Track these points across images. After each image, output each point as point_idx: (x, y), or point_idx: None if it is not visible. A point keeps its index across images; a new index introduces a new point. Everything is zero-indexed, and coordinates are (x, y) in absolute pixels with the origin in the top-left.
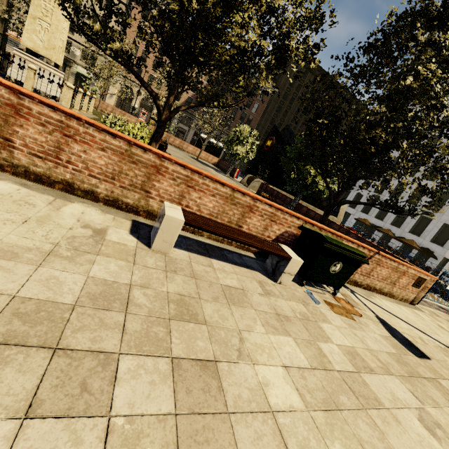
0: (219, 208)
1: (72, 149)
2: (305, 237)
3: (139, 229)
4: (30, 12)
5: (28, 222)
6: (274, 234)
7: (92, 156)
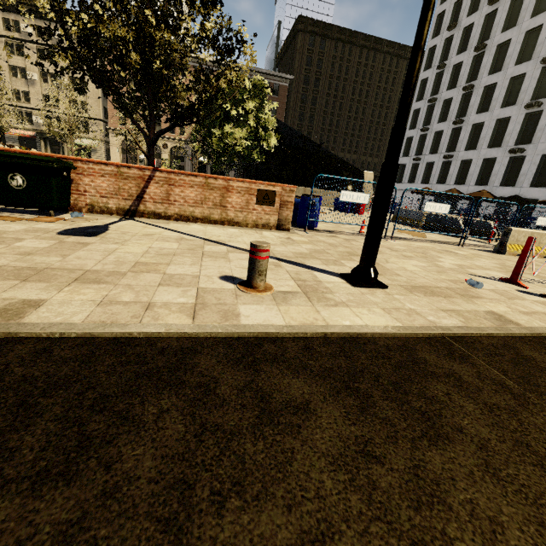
0: None
1: None
2: None
3: None
4: None
5: None
6: None
7: None
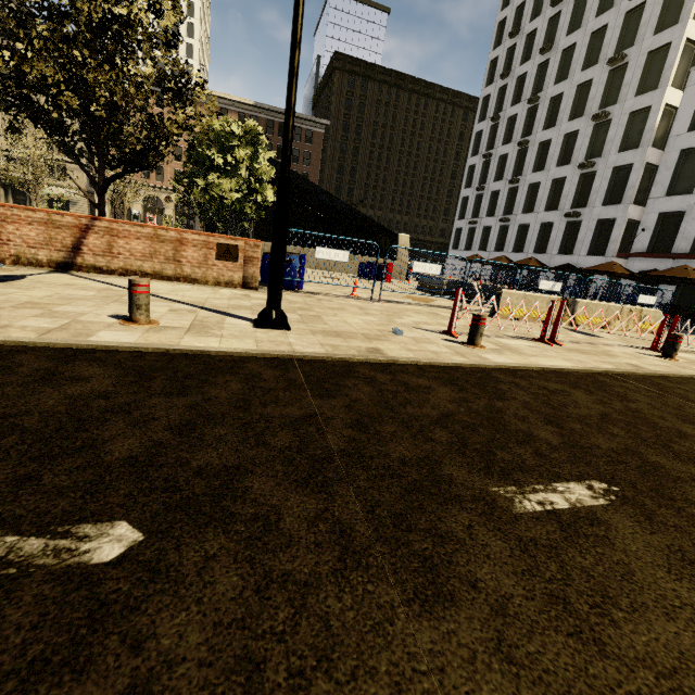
0: None
1: None
2: None
3: None
4: None
5: None
6: None
7: None
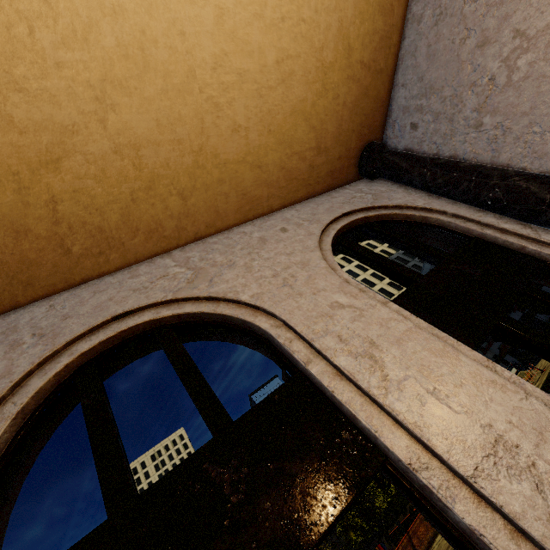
0: None
1: None
2: None
3: None
4: None
5: None
6: None
7: None
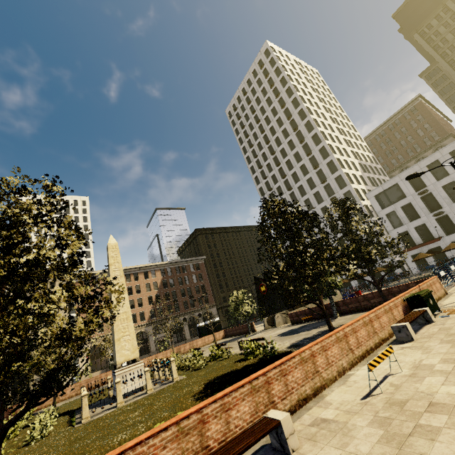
0: (387, 317)
1: (358, 336)
2: (411, 301)
3: (397, 343)
4: (115, 338)
5: (404, 354)
6: (401, 311)
7: (362, 333)
